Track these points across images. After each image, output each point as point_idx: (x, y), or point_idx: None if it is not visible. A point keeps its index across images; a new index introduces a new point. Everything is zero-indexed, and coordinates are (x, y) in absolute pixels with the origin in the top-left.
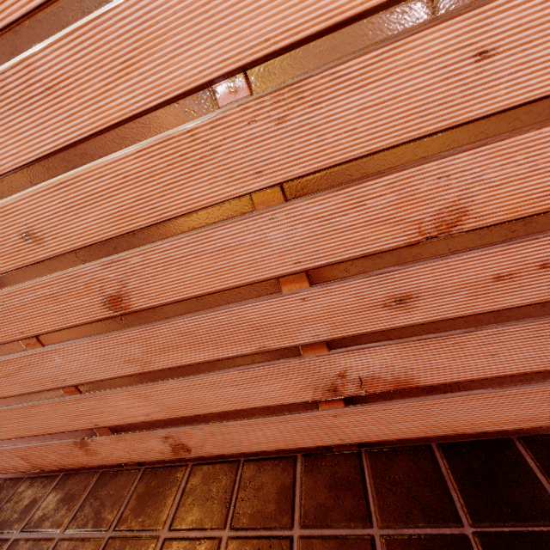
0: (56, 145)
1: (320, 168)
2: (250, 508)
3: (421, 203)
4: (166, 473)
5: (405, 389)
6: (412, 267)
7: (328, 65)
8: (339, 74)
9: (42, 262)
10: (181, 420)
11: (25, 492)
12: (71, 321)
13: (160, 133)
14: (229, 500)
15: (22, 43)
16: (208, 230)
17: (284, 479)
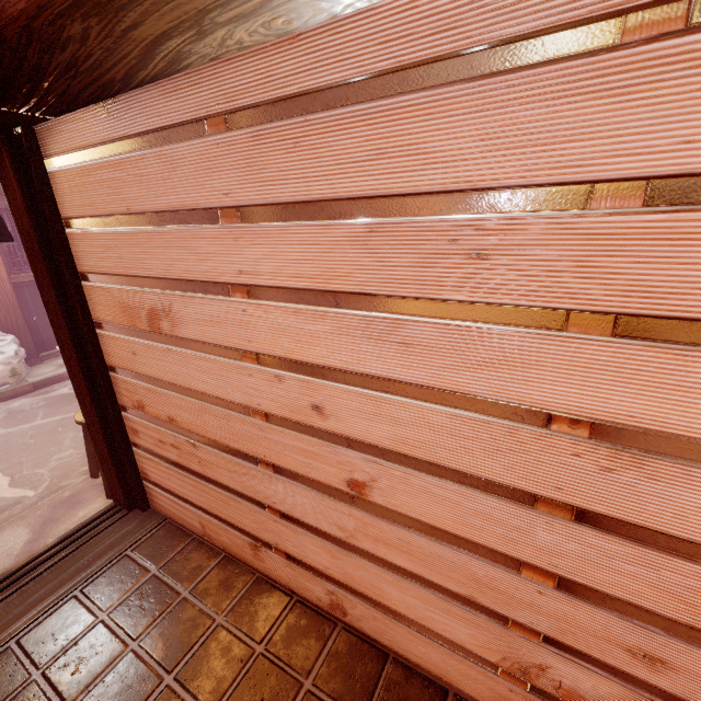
0: (383, 374)
1: (627, 520)
2: None
3: None
4: (315, 619)
5: None
6: (681, 643)
7: (686, 463)
8: (694, 473)
9: (315, 428)
10: (354, 591)
11: (193, 553)
12: (310, 474)
13: (481, 415)
14: (372, 692)
15: (403, 310)
16: (478, 494)
17: None
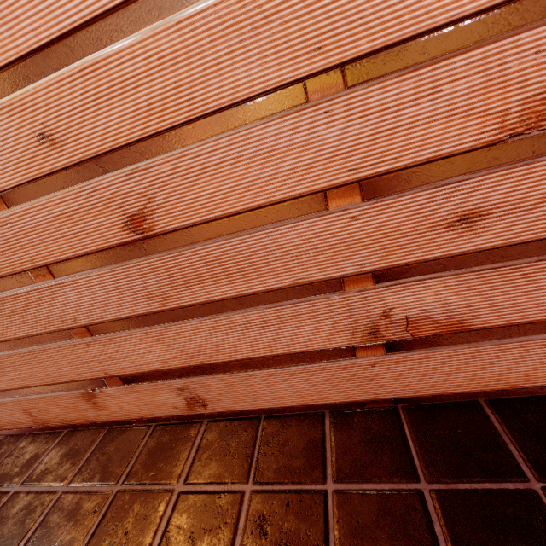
0: (82, 17)
1: (393, 41)
2: (275, 462)
3: (510, 87)
4: (179, 430)
5: (457, 333)
6: (486, 175)
7: None
8: None
9: (58, 172)
10: (200, 369)
11: (26, 448)
12: (87, 247)
13: None
14: (251, 455)
15: None
16: (250, 128)
17: (312, 435)
